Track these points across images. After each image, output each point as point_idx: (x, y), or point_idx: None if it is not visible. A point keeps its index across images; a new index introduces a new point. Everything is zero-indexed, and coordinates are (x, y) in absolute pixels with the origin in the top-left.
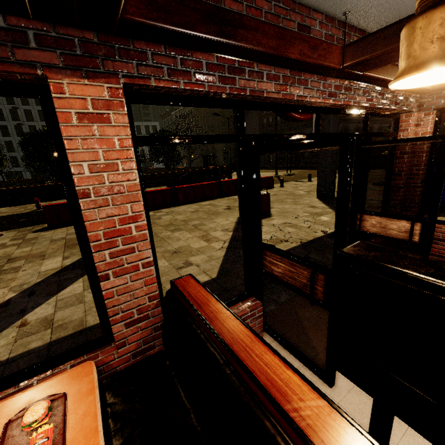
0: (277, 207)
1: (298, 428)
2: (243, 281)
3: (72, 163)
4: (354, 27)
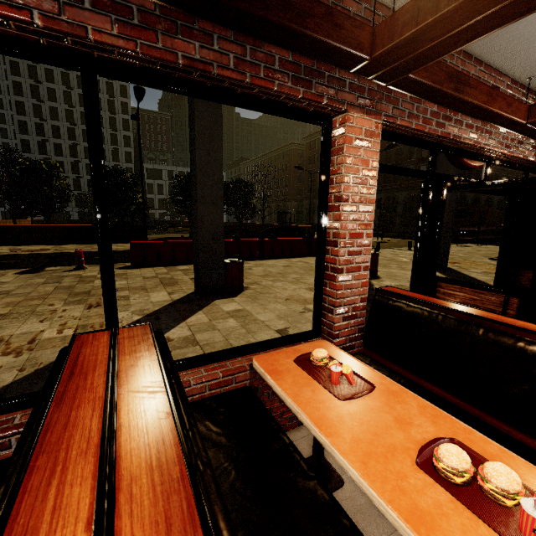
0: (382, 270)
1: None
2: None
3: (345, 174)
4: (530, 90)
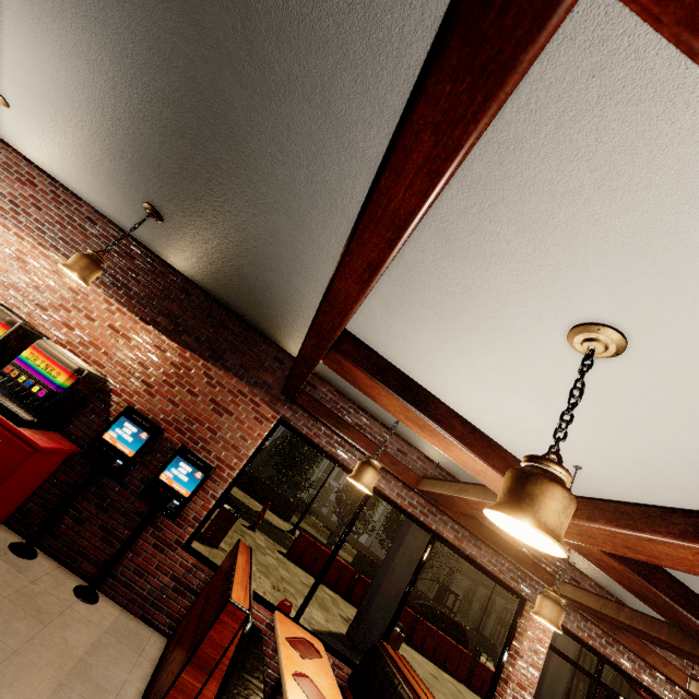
0: None
1: None
2: None
3: (525, 639)
4: None
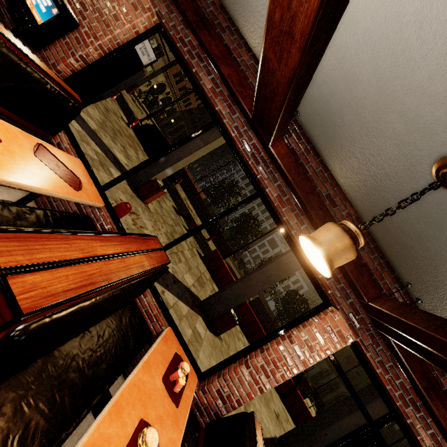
0: None
1: None
2: None
3: (305, 331)
4: None
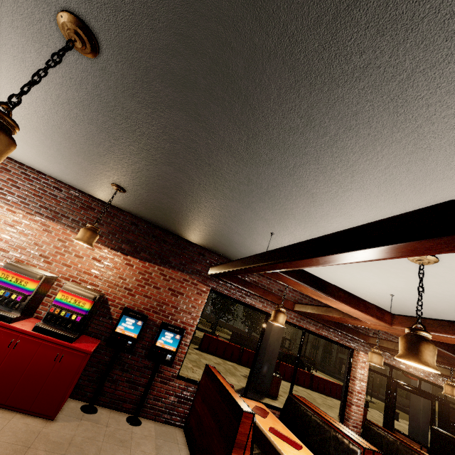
0: None
1: (424, 453)
2: None
3: (357, 370)
4: None
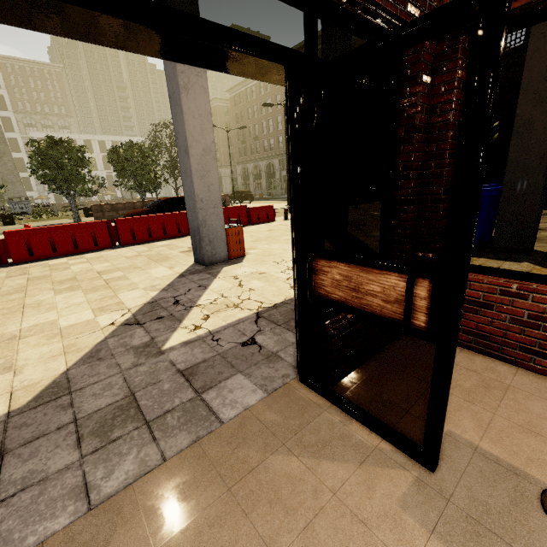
0: (260, 248)
1: None
2: (71, 416)
3: None
4: None
